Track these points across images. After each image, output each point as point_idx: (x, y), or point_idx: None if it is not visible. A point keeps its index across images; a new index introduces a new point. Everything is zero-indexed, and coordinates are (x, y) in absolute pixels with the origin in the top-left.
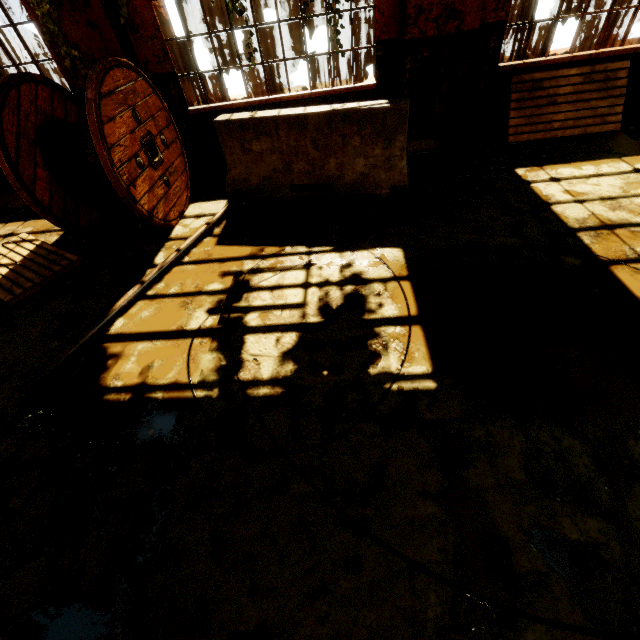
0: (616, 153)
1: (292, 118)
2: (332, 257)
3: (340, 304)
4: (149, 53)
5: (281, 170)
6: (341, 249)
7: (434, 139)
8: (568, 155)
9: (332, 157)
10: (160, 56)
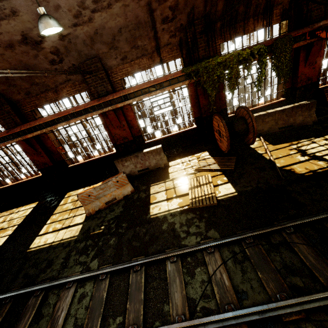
0: None
1: (280, 110)
2: (318, 139)
3: None
4: (221, 104)
5: (274, 124)
6: (317, 137)
7: None
8: None
9: (291, 118)
10: (223, 104)
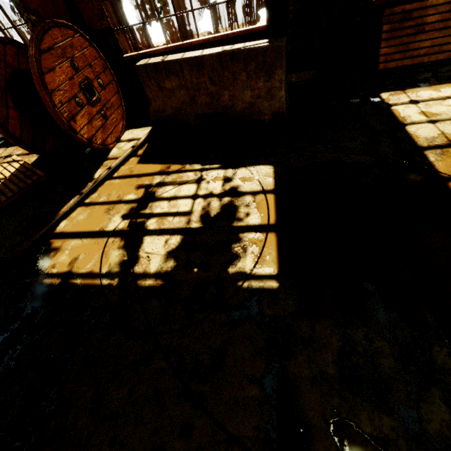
0: None
1: (192, 60)
2: (218, 173)
3: (217, 213)
4: (91, 13)
5: (188, 102)
6: (226, 166)
7: (314, 70)
8: (430, 78)
9: (226, 90)
10: (99, 15)
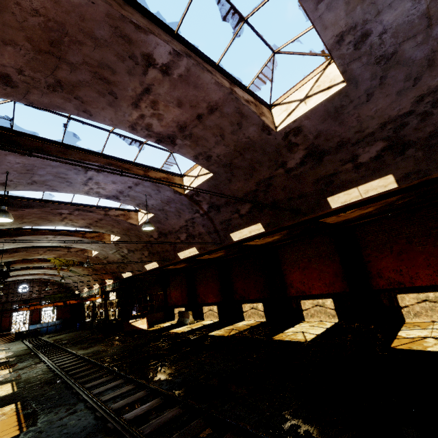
0: None
1: None
2: None
3: None
4: None
5: None
6: None
7: None
8: None
9: None
10: None
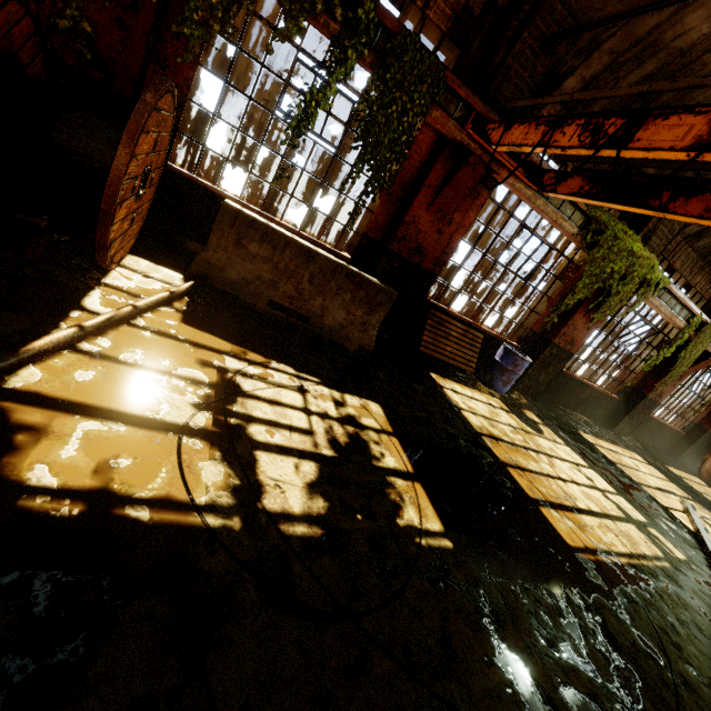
0: (477, 388)
1: (305, 248)
2: (323, 390)
3: (348, 442)
4: None
5: (266, 281)
6: (329, 385)
7: None
8: (454, 377)
9: (320, 297)
10: None
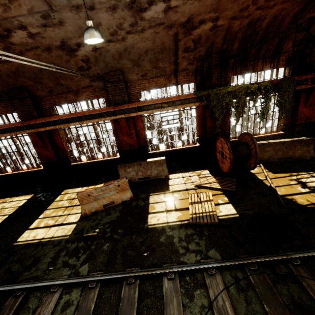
0: None
1: (281, 142)
2: None
3: None
4: (224, 128)
5: (274, 154)
6: None
7: None
8: None
9: (290, 150)
10: (227, 129)
